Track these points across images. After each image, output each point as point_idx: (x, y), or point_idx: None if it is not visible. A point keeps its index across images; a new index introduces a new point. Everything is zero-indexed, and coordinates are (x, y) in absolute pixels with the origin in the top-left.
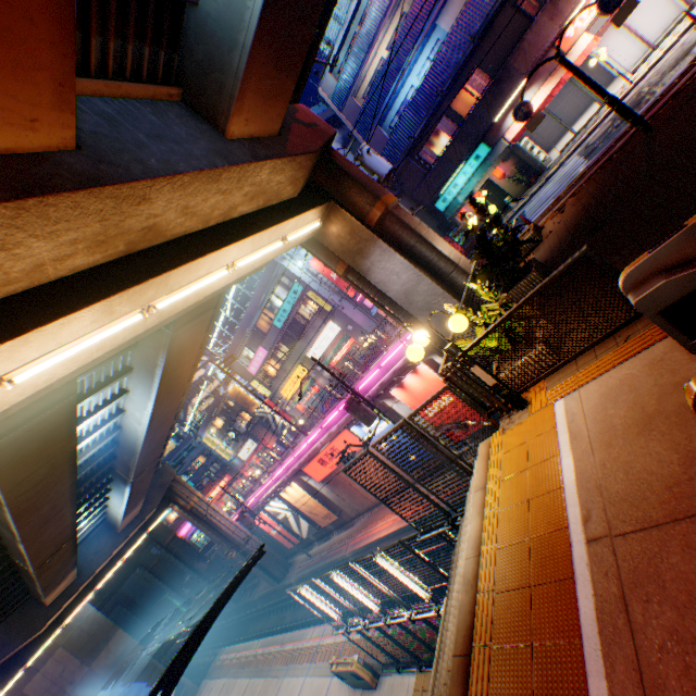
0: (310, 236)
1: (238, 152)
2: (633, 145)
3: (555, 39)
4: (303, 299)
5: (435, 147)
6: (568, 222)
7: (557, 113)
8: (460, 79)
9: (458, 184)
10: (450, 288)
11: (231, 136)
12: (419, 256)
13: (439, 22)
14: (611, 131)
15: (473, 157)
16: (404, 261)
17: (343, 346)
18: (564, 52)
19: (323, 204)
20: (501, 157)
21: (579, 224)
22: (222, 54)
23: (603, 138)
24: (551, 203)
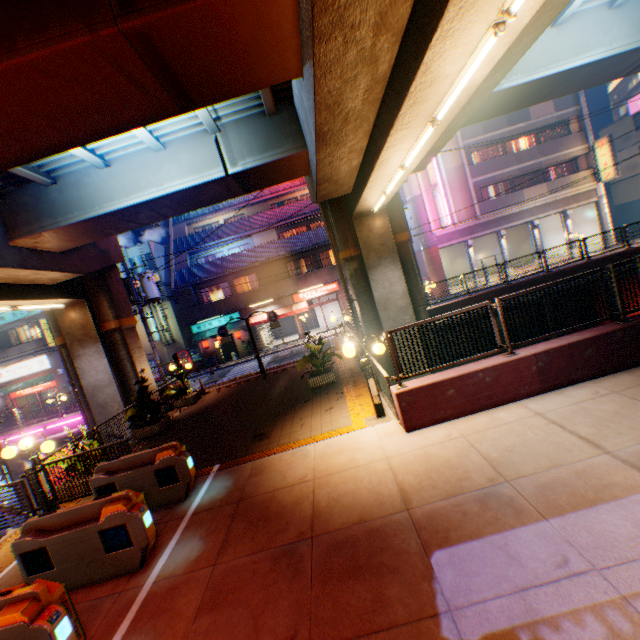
0: (51, 307)
1: (11, 257)
2: (259, 380)
3: (295, 293)
4: (35, 320)
5: (214, 293)
6: (210, 401)
7: (291, 322)
8: (246, 272)
9: (214, 324)
10: (130, 400)
11: (17, 243)
12: (123, 368)
13: (255, 236)
14: (284, 358)
15: (230, 315)
16: (109, 366)
17: (40, 384)
18: (296, 302)
19: (75, 298)
20: (243, 328)
21: (207, 407)
22: (45, 213)
23: (280, 359)
24: (232, 379)
